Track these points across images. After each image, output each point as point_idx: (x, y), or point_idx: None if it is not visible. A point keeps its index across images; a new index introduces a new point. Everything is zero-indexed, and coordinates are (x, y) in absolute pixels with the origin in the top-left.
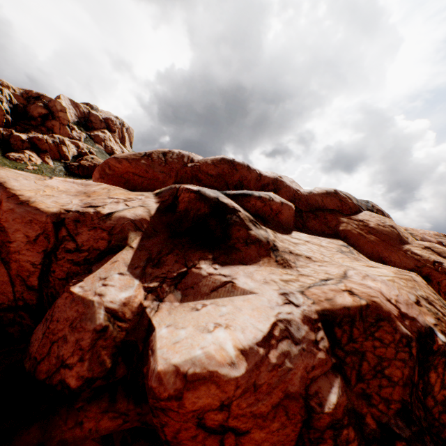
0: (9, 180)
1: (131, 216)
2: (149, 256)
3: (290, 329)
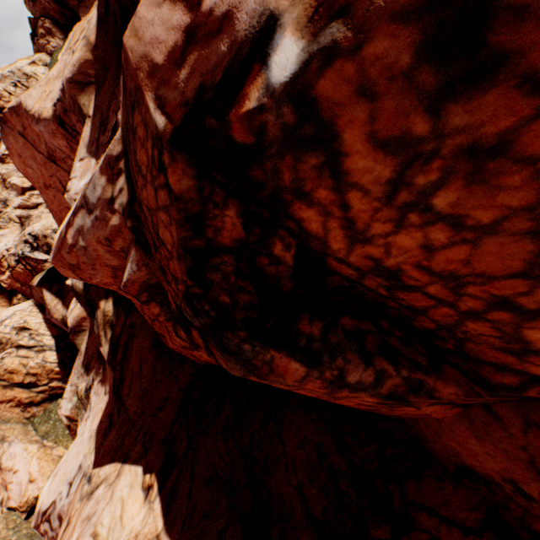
0: (27, 102)
1: (69, 73)
2: (101, 119)
3: (86, 194)
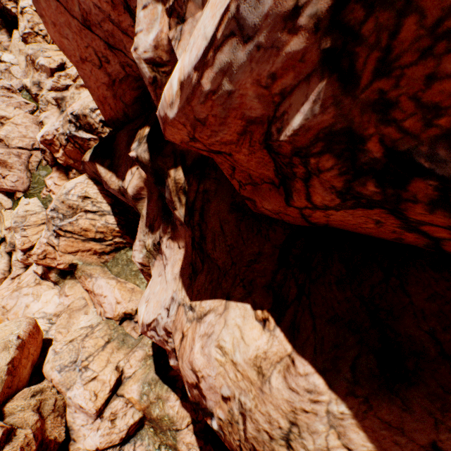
0: None
1: None
2: None
3: (240, 13)
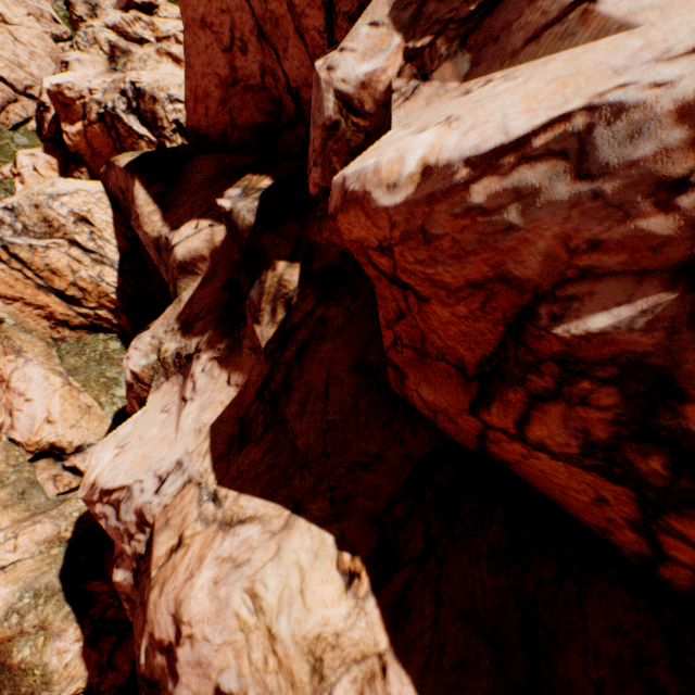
0: None
1: None
2: None
3: (592, 136)
